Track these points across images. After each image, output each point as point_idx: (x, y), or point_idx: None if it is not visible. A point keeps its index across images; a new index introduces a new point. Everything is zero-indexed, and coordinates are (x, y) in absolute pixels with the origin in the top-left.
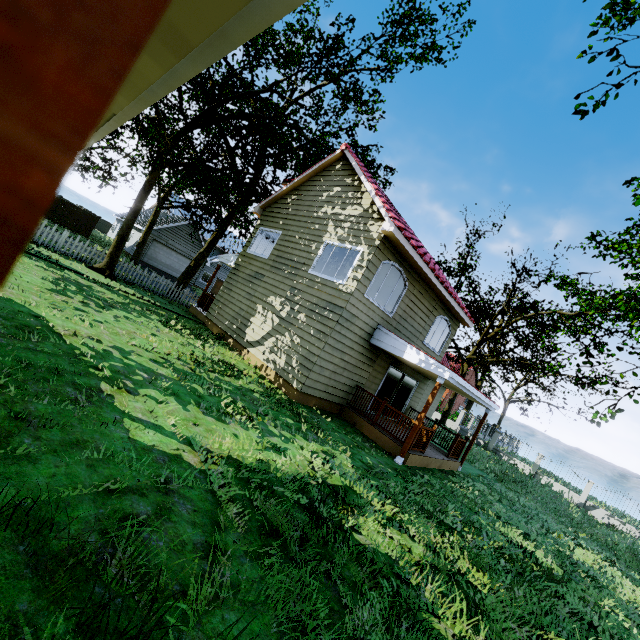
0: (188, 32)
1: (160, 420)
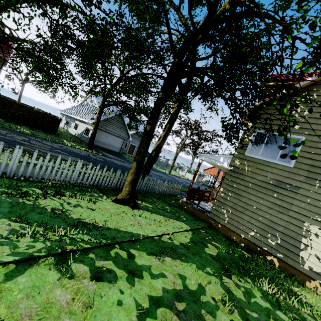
0: None
1: None
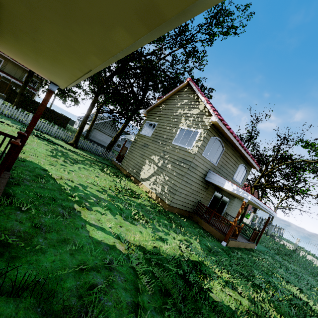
0: (166, 8)
1: (103, 224)
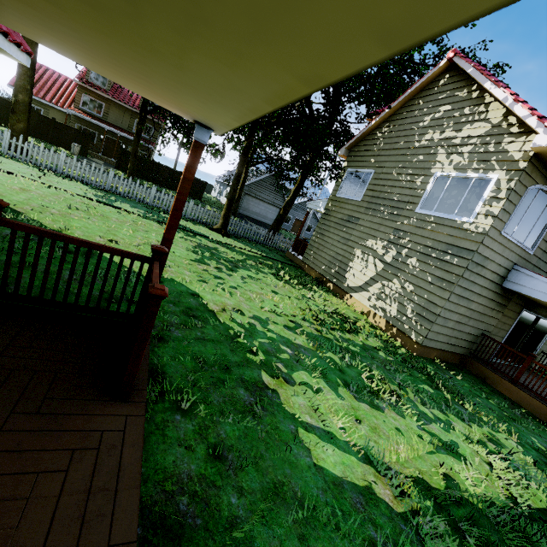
0: None
1: (327, 422)
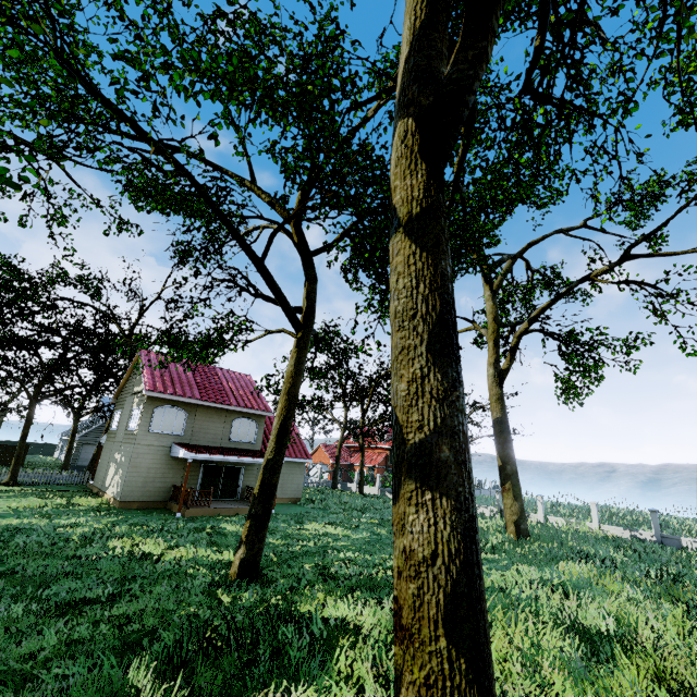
0: None
1: None
